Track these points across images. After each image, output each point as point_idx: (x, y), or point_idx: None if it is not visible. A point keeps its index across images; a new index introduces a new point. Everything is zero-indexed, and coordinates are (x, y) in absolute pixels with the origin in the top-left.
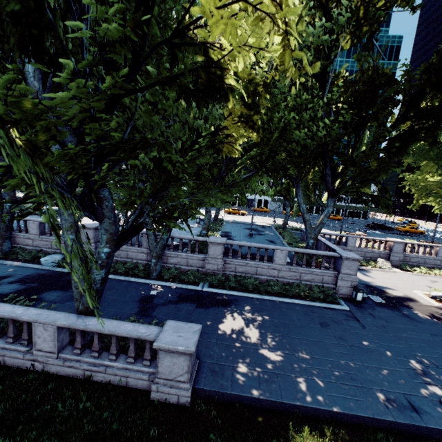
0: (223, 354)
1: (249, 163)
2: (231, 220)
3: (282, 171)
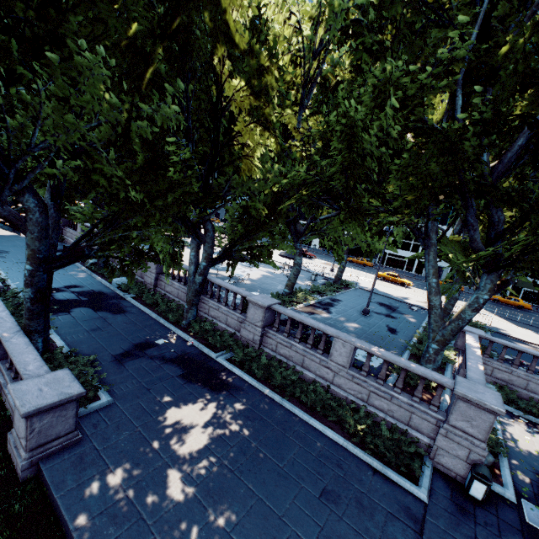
0: (121, 446)
1: (306, 194)
2: (368, 287)
3: (382, 213)
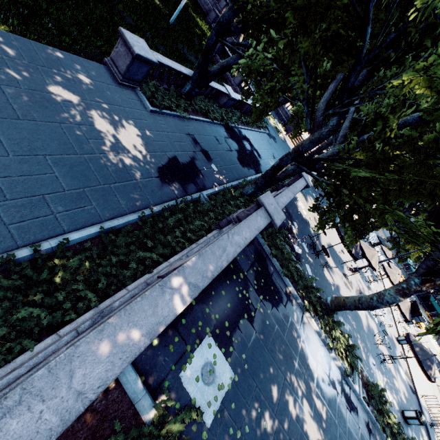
0: (109, 93)
1: None
2: None
3: None
